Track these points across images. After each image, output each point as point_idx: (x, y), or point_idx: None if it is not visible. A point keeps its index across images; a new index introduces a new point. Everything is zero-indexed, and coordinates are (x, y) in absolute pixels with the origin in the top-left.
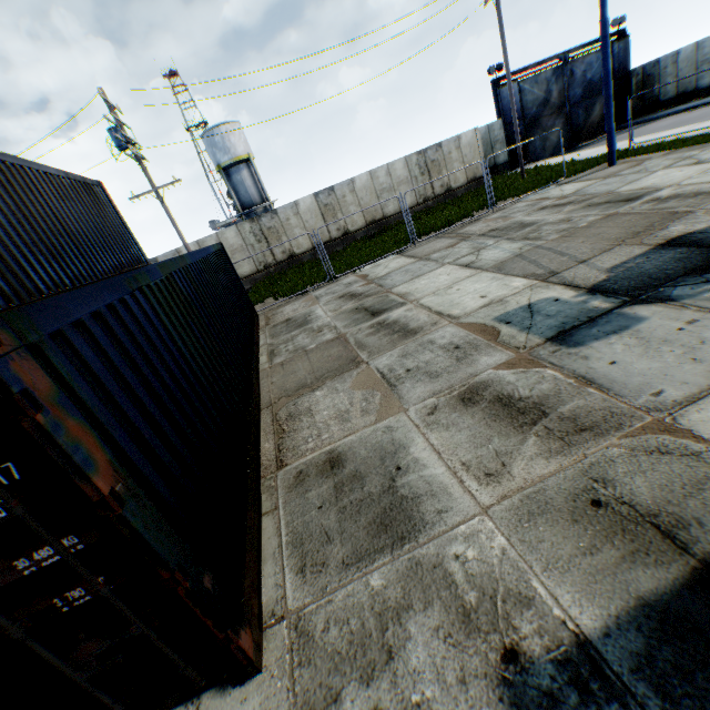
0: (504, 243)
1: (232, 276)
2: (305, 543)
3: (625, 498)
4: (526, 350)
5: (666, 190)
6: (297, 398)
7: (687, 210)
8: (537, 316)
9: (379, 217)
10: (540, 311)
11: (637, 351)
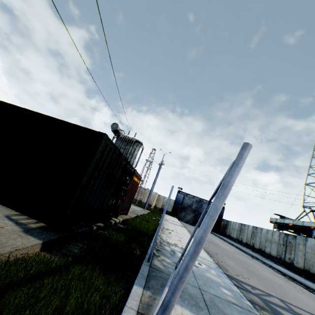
0: None
1: None
2: None
3: None
4: None
5: None
6: None
7: None
8: None
9: None
10: None
11: None
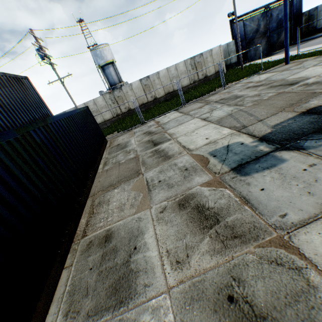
0: (225, 107)
1: (91, 123)
2: (75, 293)
3: (248, 298)
4: (219, 175)
5: (312, 79)
6: (106, 192)
7: (321, 91)
8: (230, 153)
9: (171, 91)
10: (232, 150)
11: (277, 182)
